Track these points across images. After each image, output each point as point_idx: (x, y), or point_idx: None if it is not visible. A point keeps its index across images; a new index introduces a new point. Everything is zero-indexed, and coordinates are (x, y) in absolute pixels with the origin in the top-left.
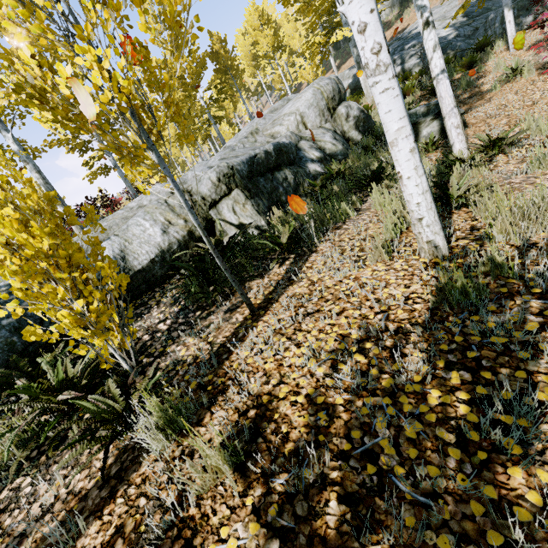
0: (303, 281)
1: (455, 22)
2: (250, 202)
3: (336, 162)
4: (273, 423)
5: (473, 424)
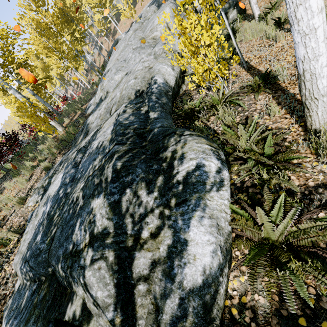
0: (253, 60)
1: None
2: None
3: None
4: None
5: None
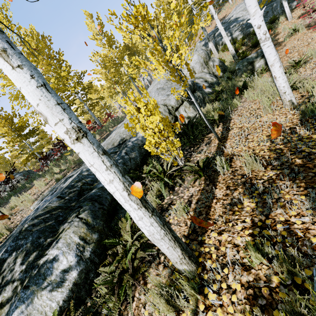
0: (234, 128)
1: None
2: (191, 106)
3: (217, 86)
4: (260, 157)
5: None
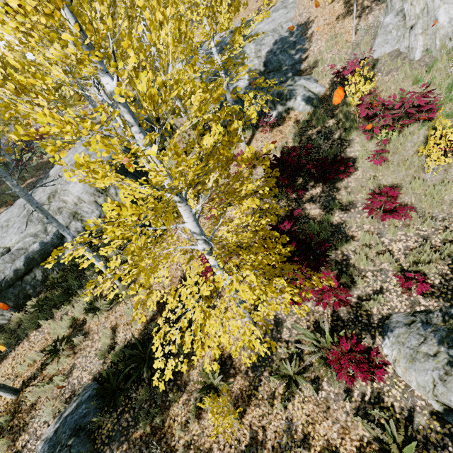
0: None
1: (257, 68)
2: None
3: None
4: None
5: None
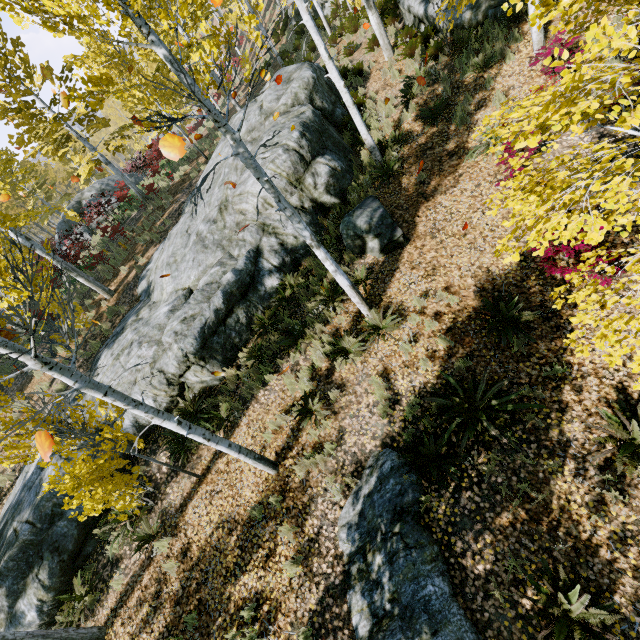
0: (225, 457)
1: None
2: (206, 369)
3: (290, 274)
4: (190, 552)
5: (231, 570)
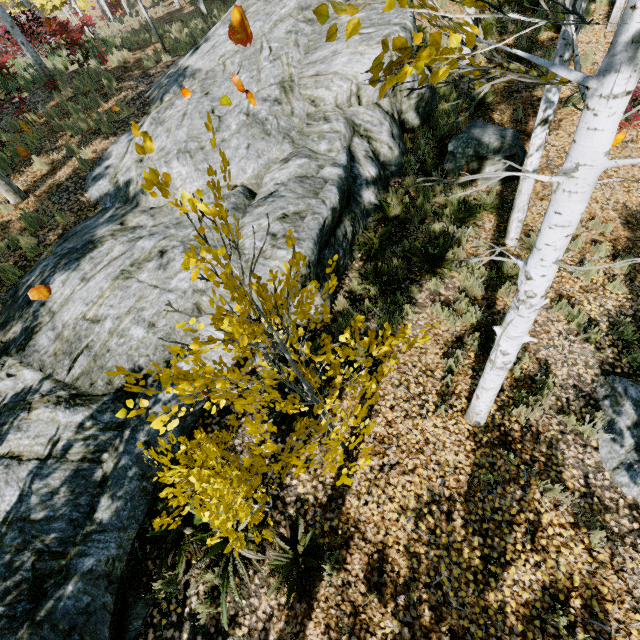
0: (380, 416)
1: None
2: (320, 294)
3: (393, 190)
4: (390, 564)
5: (480, 570)
